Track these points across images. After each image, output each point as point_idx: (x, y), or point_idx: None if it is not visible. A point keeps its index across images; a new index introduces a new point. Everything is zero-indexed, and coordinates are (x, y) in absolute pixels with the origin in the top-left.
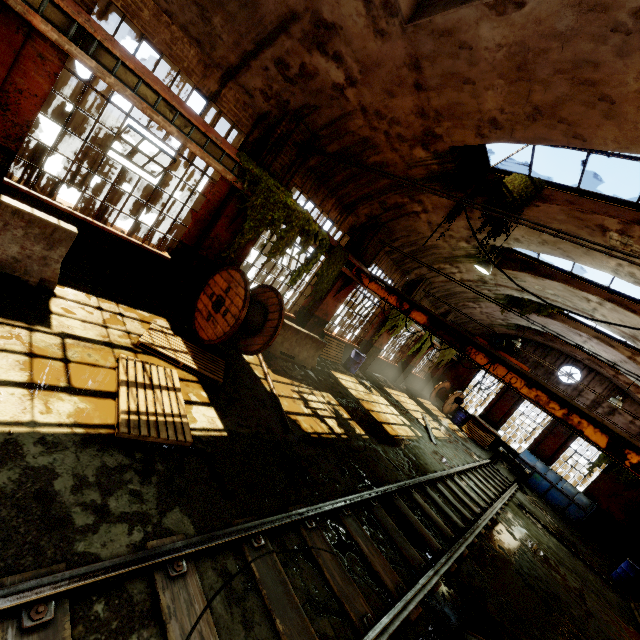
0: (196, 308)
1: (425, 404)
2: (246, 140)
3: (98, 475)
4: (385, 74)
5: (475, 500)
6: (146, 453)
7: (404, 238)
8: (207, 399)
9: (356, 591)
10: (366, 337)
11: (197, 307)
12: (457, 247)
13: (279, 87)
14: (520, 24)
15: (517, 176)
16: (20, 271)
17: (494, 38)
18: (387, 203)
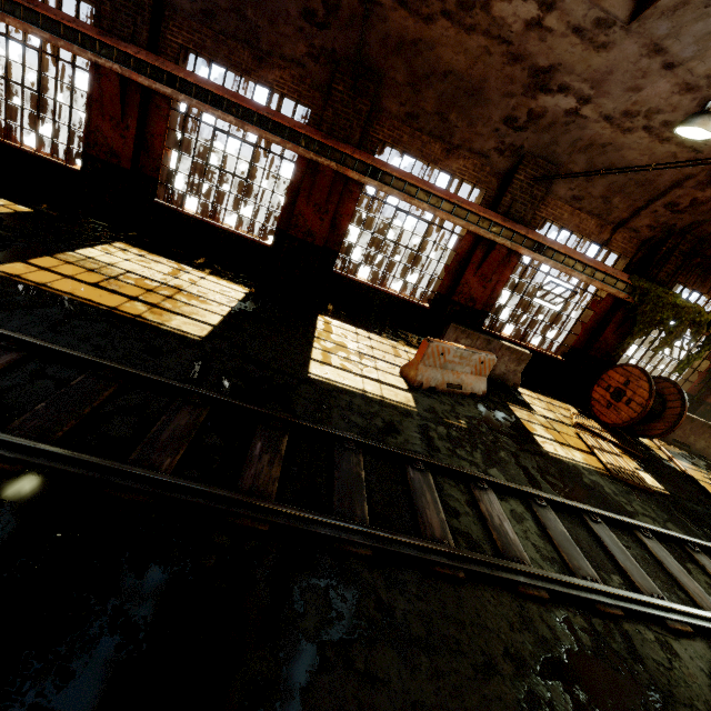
0: (591, 398)
1: None
2: (630, 262)
3: (618, 492)
4: None
5: None
6: (630, 489)
7: None
8: (639, 467)
9: None
10: None
11: (592, 397)
12: None
13: (665, 218)
14: None
15: None
16: (505, 379)
17: None
18: None
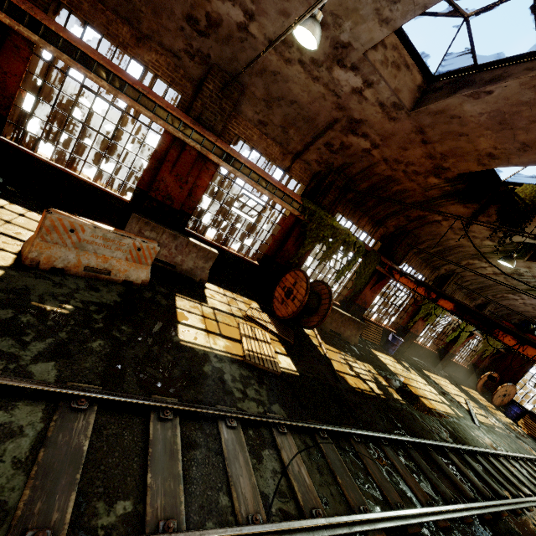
0: (274, 296)
1: (470, 392)
2: (306, 189)
3: (240, 377)
4: (399, 139)
5: (525, 484)
6: (258, 373)
7: (429, 241)
8: (285, 352)
9: (392, 488)
10: (402, 323)
11: (274, 295)
12: (482, 245)
13: (327, 157)
14: (493, 101)
15: (528, 186)
16: (193, 275)
17: (475, 110)
18: (411, 216)
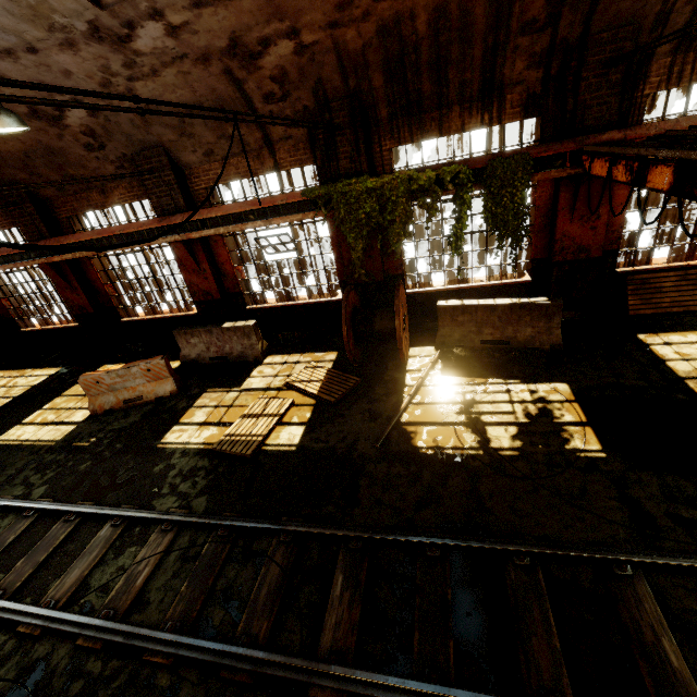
0: None
1: None
2: (317, 168)
3: (189, 471)
4: None
5: None
6: (222, 460)
7: None
8: (307, 419)
9: (270, 614)
10: None
11: None
12: None
13: (290, 109)
14: None
15: None
16: (245, 357)
17: None
18: (534, 18)
